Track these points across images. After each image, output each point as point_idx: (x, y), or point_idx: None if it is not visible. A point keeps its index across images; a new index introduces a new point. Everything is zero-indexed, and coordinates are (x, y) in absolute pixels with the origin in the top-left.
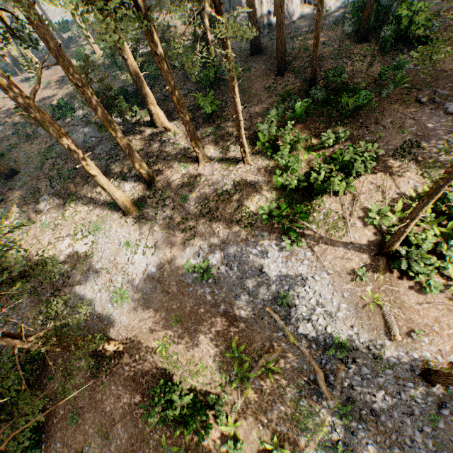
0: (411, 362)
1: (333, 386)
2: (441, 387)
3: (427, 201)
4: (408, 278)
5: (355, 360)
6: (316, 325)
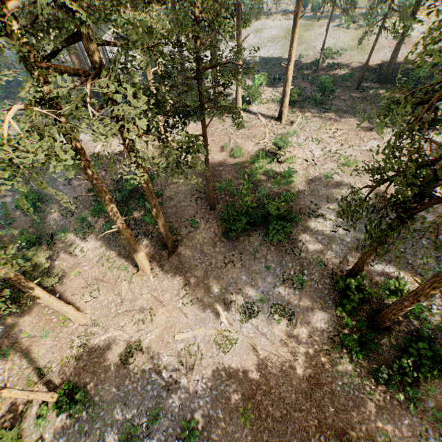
0: None
1: None
2: None
3: None
4: None
5: None
6: None
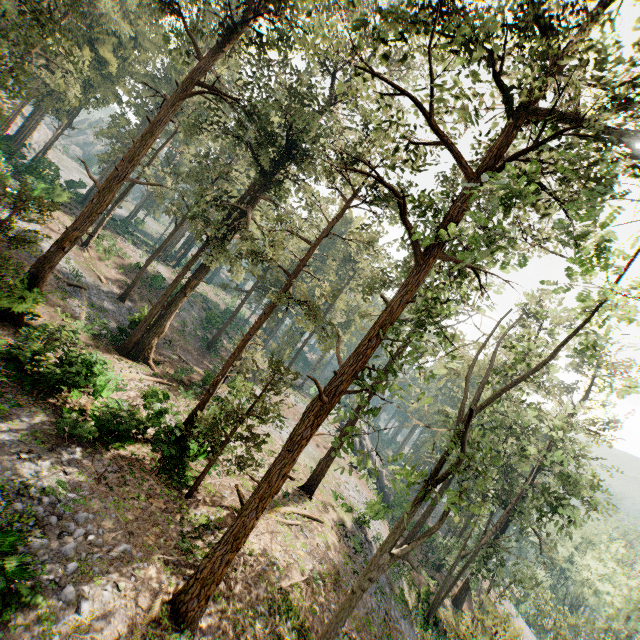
0: (113, 294)
1: (81, 297)
2: (127, 305)
3: (116, 205)
4: (99, 262)
5: (88, 288)
6: (59, 265)
